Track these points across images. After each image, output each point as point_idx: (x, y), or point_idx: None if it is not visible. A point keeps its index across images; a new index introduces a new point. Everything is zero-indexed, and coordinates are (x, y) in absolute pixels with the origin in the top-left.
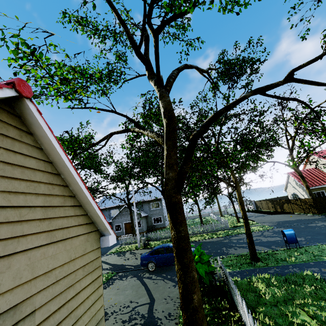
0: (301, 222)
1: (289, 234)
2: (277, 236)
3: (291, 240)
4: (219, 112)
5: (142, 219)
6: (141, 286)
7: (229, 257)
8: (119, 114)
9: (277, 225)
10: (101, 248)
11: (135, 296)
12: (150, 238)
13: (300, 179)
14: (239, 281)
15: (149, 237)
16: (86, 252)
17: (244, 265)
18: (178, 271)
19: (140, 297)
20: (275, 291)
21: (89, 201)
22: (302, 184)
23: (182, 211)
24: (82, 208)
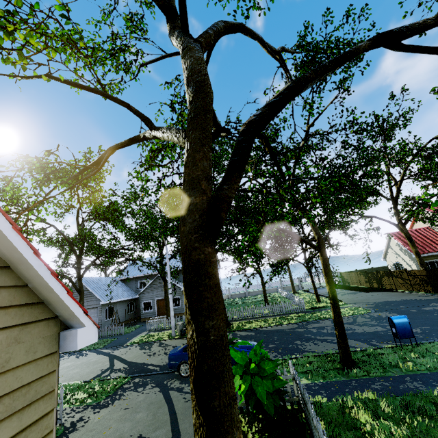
0: (411, 304)
1: (401, 323)
2: (378, 325)
3: (403, 333)
4: (303, 77)
5: (182, 295)
6: (163, 404)
7: (307, 358)
8: (112, 98)
9: (375, 308)
10: (119, 335)
11: (149, 424)
12: None
13: (406, 242)
14: (324, 403)
15: None
16: (10, 368)
17: (330, 372)
18: (196, 428)
19: (158, 427)
20: (392, 430)
21: (24, 258)
22: (409, 249)
23: (214, 282)
24: (10, 272)
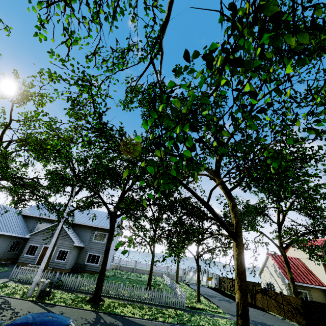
0: None
1: None
2: None
3: None
4: None
5: (72, 250)
6: None
7: None
8: None
9: None
10: None
11: None
12: (62, 283)
13: (281, 265)
14: None
15: (62, 281)
16: None
17: None
18: None
19: None
20: None
21: None
22: (283, 273)
23: None
24: None
